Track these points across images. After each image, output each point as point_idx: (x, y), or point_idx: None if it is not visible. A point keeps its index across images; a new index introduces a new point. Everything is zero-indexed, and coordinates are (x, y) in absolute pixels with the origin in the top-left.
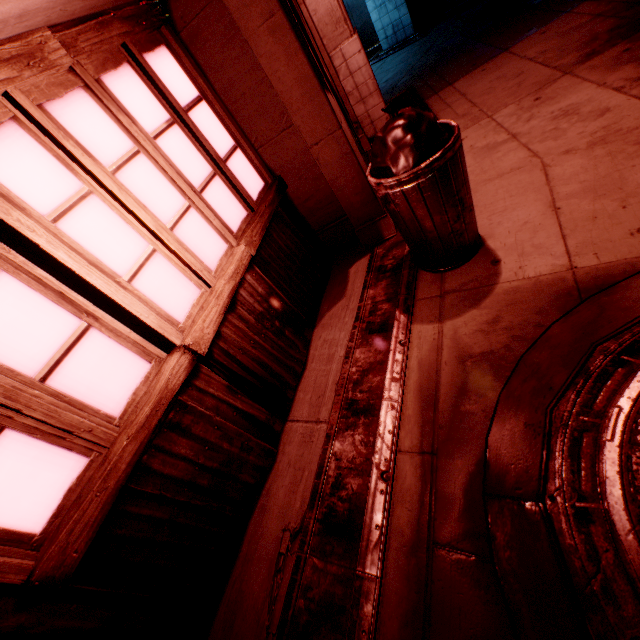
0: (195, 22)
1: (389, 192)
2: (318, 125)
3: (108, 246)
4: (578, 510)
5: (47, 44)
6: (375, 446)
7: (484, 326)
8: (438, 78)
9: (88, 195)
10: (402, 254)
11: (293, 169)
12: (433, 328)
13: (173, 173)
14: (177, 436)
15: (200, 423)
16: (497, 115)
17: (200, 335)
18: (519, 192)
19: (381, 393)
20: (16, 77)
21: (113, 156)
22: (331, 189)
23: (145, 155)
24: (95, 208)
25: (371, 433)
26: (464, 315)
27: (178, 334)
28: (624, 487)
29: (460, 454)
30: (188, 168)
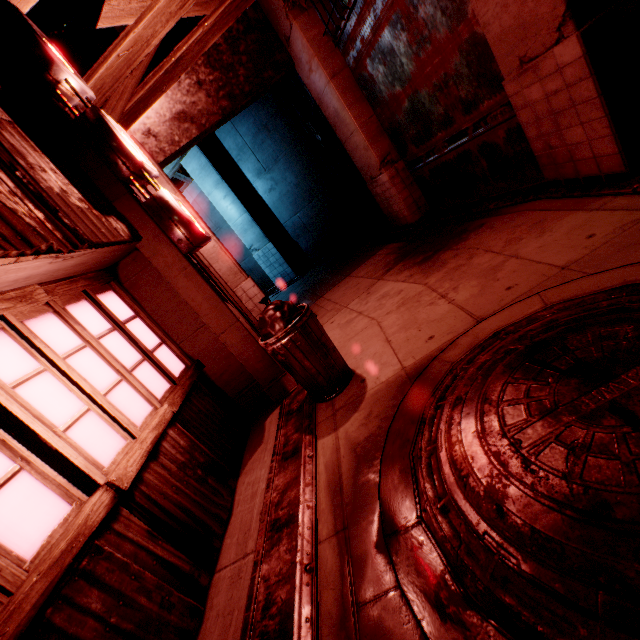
0: (135, 277)
1: (274, 347)
2: (223, 321)
3: (51, 405)
4: (441, 508)
5: (36, 291)
6: (297, 546)
7: (363, 420)
8: (314, 295)
9: (43, 371)
10: (303, 397)
11: (208, 353)
12: (332, 437)
13: (111, 358)
14: (89, 586)
15: (116, 571)
16: (349, 305)
17: (124, 472)
18: (368, 339)
19: (298, 500)
20: (12, 307)
21: (66, 348)
22: (240, 363)
23: (90, 348)
24: (46, 380)
25: (294, 538)
26: (350, 419)
27: (102, 474)
28: (454, 473)
29: (364, 516)
30: (123, 356)
